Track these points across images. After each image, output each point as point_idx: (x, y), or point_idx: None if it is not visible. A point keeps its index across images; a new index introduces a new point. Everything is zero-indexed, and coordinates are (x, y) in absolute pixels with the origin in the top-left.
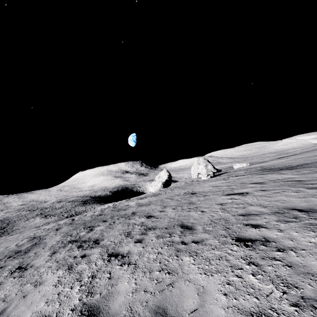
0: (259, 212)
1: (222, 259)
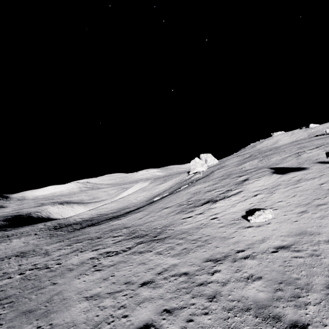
0: None
1: None
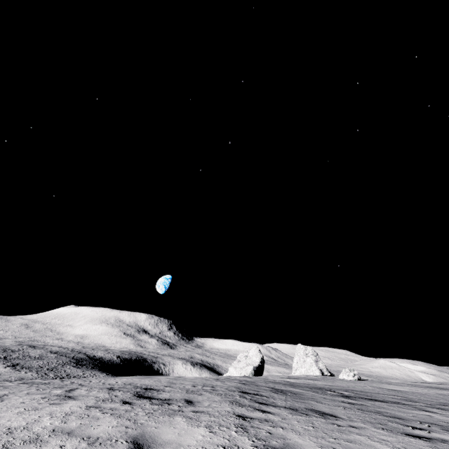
0: None
1: None
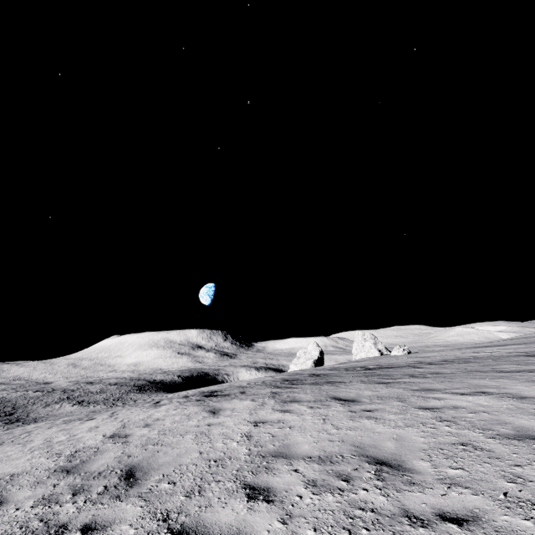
0: (526, 353)
1: (530, 358)
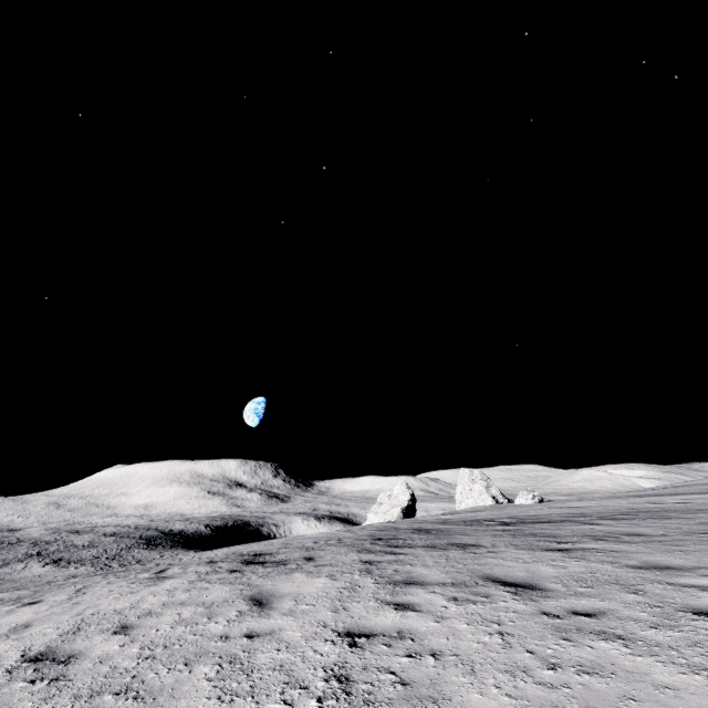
0: None
1: None
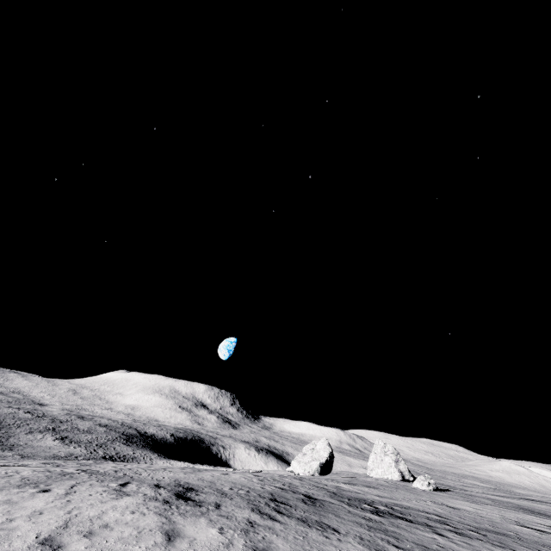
0: None
1: None
